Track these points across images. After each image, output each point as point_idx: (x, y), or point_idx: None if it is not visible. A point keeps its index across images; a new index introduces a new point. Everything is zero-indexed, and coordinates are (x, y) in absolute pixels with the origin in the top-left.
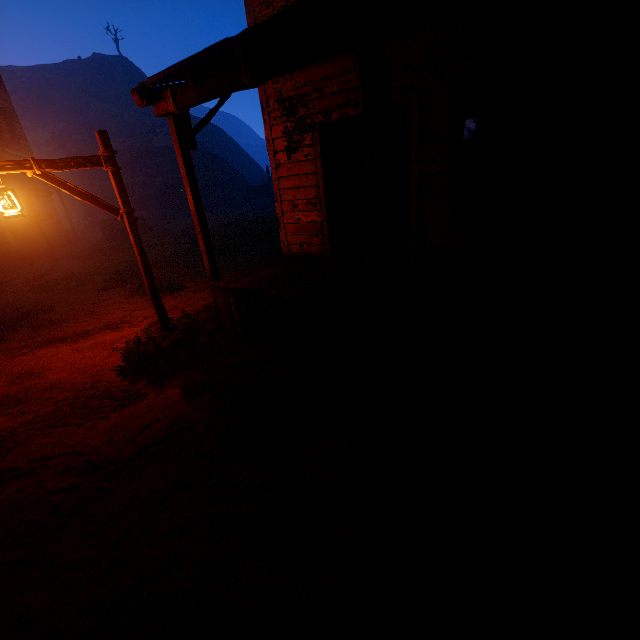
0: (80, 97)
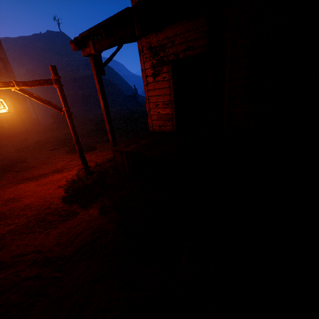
0: (40, 52)
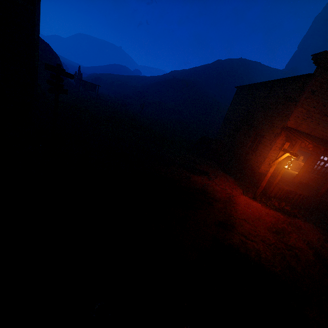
0: None
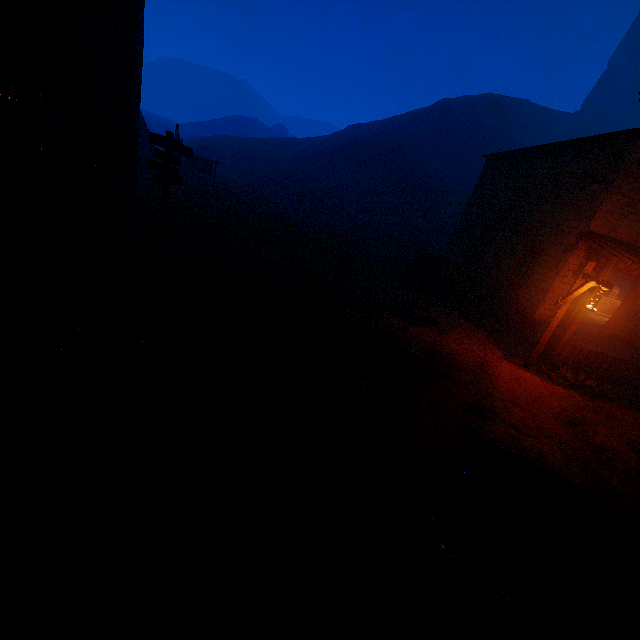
0: None
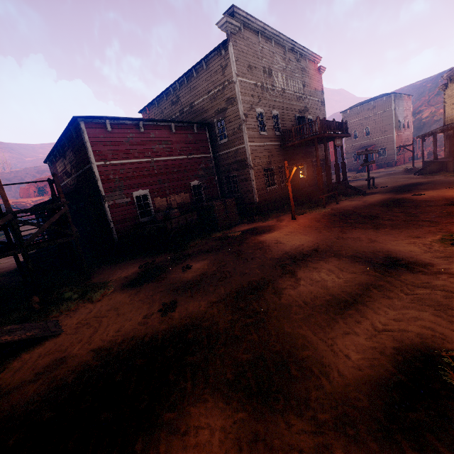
0: None
